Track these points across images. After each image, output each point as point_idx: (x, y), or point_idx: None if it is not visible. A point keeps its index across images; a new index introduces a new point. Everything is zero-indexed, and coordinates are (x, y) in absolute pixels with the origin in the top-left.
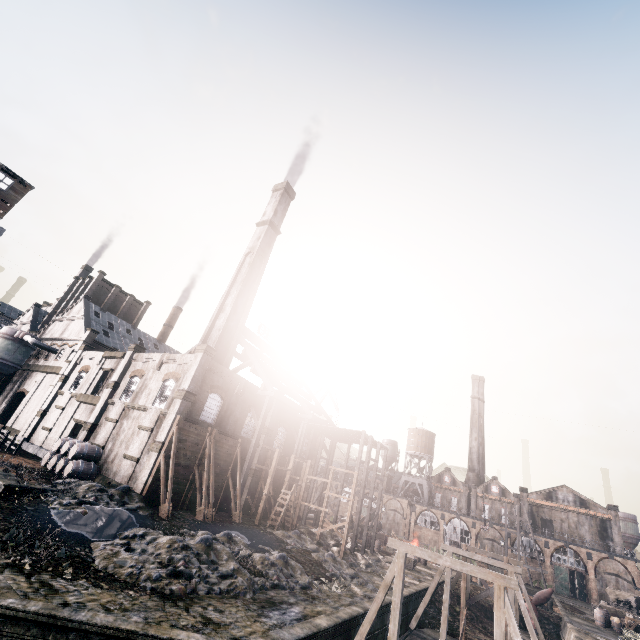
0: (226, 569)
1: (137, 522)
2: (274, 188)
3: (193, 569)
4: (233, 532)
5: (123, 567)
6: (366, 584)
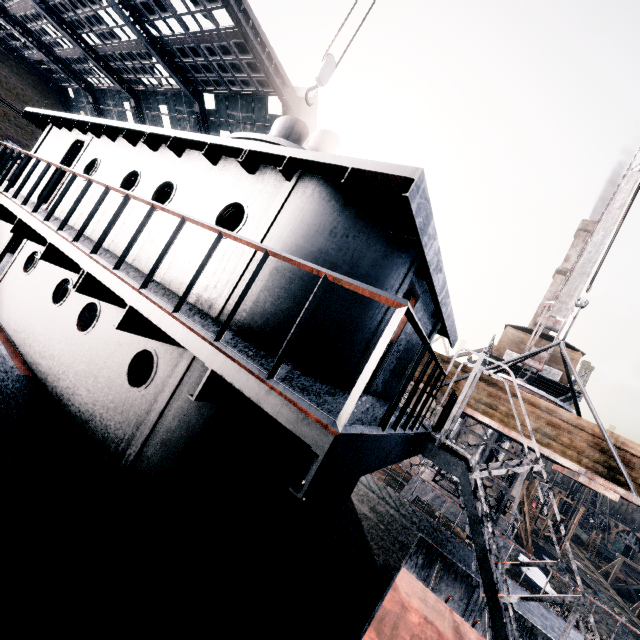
0: (621, 628)
1: (540, 570)
2: (583, 226)
3: (620, 634)
4: (544, 556)
5: (606, 637)
6: (608, 598)
